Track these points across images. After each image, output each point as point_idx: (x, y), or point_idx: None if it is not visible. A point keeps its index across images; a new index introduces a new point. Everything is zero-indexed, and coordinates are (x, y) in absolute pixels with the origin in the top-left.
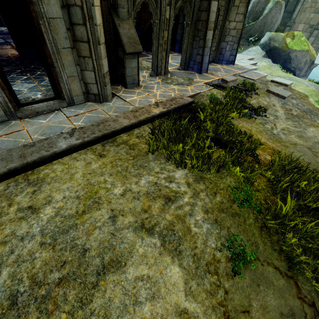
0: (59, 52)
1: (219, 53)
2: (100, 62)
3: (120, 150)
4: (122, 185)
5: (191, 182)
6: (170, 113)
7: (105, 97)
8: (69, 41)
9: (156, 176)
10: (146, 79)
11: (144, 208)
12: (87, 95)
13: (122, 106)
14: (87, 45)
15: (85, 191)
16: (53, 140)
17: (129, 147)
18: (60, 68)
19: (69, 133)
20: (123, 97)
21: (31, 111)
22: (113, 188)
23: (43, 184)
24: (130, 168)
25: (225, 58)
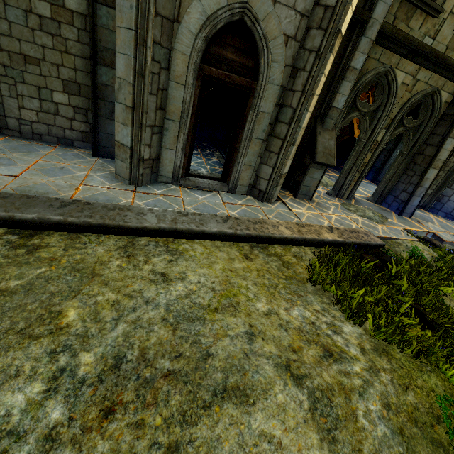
0: (250, 140)
1: (436, 199)
2: (285, 161)
3: (271, 261)
4: (267, 302)
5: (368, 349)
6: (346, 246)
7: (270, 198)
8: (265, 133)
9: (314, 314)
10: (321, 196)
11: (292, 345)
12: (251, 188)
13: (286, 214)
14: (281, 142)
15: (223, 287)
16: (205, 218)
17: (282, 263)
18: (242, 154)
19: (222, 218)
20: (289, 205)
21: (193, 183)
22: (256, 300)
23: (181, 258)
24: (281, 288)
25: (444, 208)
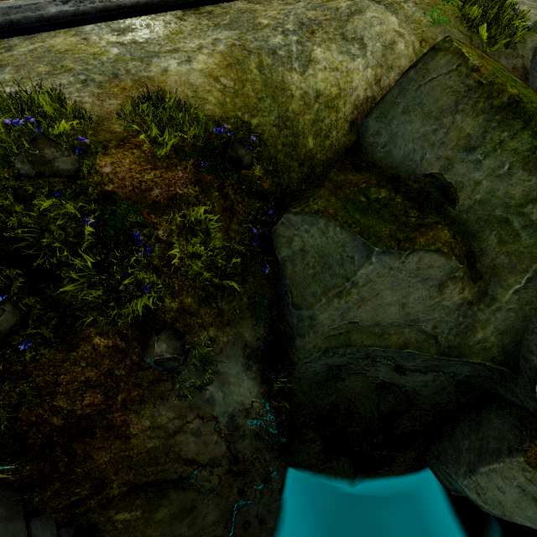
0: None
1: None
2: None
3: None
4: None
5: None
6: None
7: None
8: None
9: None
10: None
11: None
12: None
13: None
14: None
15: None
16: None
17: None
18: None
19: None
20: None
21: None
22: None
23: None
24: None
25: None
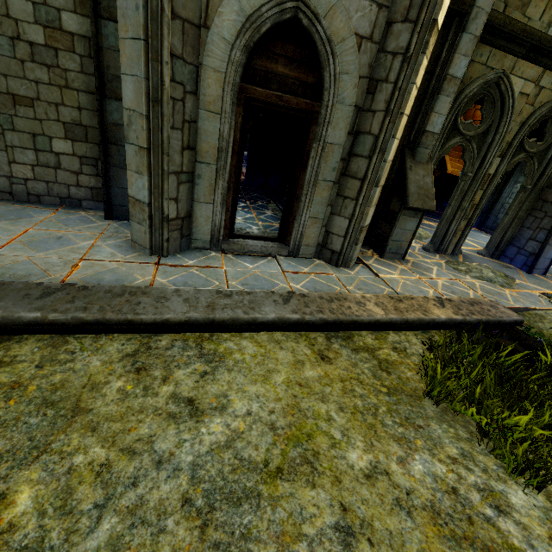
0: (316, 184)
1: None
2: (366, 209)
3: (360, 361)
4: (366, 447)
5: None
6: (466, 327)
7: (347, 261)
8: (335, 173)
9: (452, 469)
10: (416, 253)
11: None
12: (321, 249)
13: (372, 283)
14: (359, 183)
15: (289, 421)
16: (257, 299)
17: (378, 363)
18: (305, 203)
19: (282, 296)
20: (375, 269)
21: (240, 247)
22: (346, 444)
23: (220, 367)
24: (384, 413)
25: None
